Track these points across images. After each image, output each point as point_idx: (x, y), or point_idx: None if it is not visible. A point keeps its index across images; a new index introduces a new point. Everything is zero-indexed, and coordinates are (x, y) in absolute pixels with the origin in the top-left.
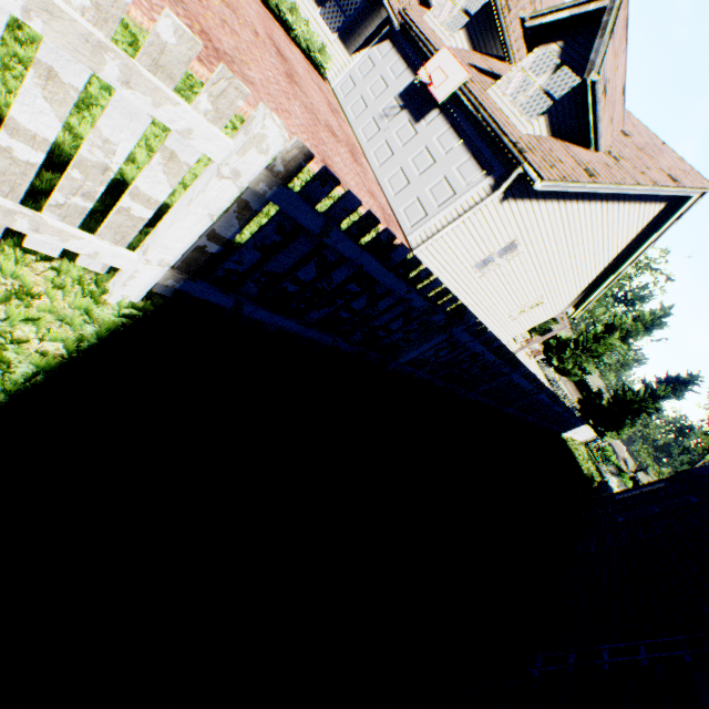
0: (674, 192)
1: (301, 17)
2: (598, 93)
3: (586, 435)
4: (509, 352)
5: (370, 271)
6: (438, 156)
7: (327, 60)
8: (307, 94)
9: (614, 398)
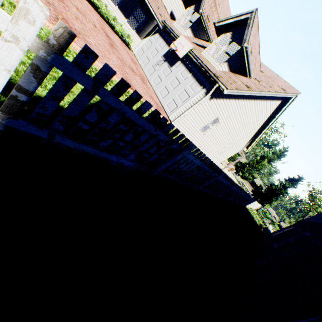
0: (284, 95)
1: (118, 23)
2: (248, 52)
3: (256, 206)
4: (215, 165)
5: (130, 117)
6: (181, 81)
7: (131, 41)
8: (120, 53)
9: (267, 188)
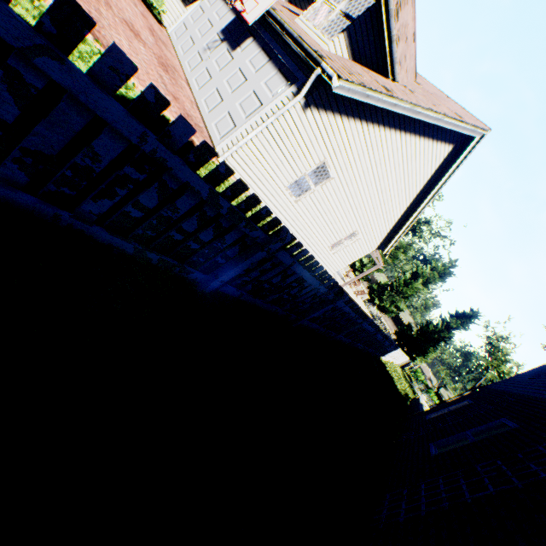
0: (460, 128)
1: None
2: (391, 3)
3: (401, 359)
4: (240, 184)
5: None
6: (249, 75)
7: (160, 2)
8: None
9: (421, 329)
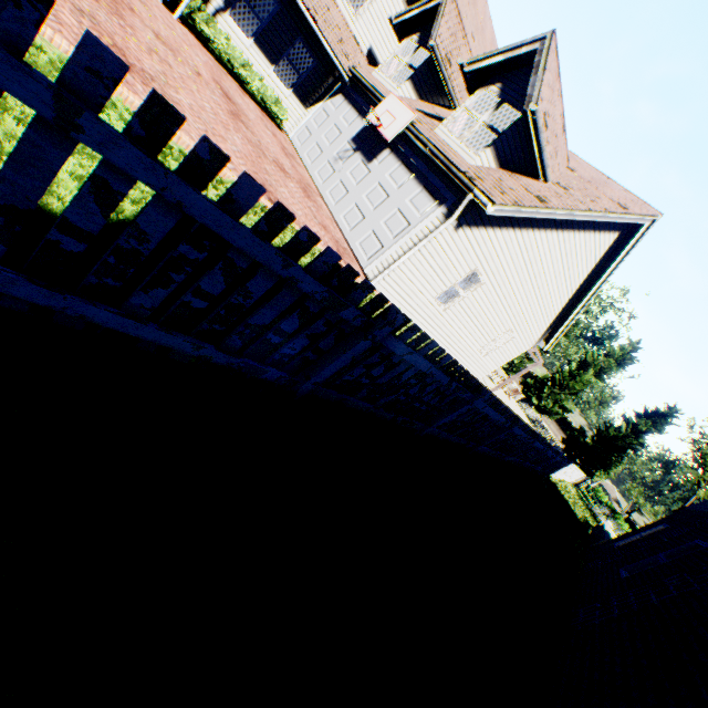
0: (625, 219)
1: (256, 73)
2: (539, 123)
3: (575, 476)
4: (465, 372)
5: (202, 219)
6: (391, 191)
7: (283, 112)
8: (255, 133)
9: (597, 435)
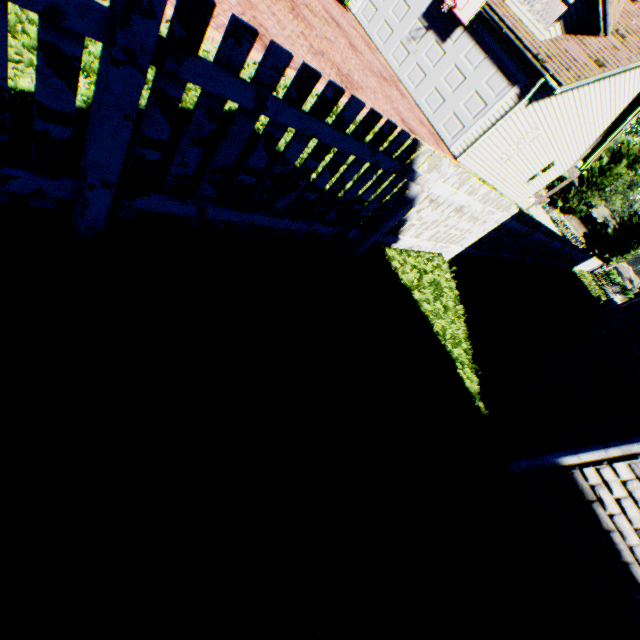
0: None
1: None
2: None
3: (592, 265)
4: (553, 233)
5: (514, 227)
6: (467, 73)
7: None
8: (360, 52)
9: (619, 226)
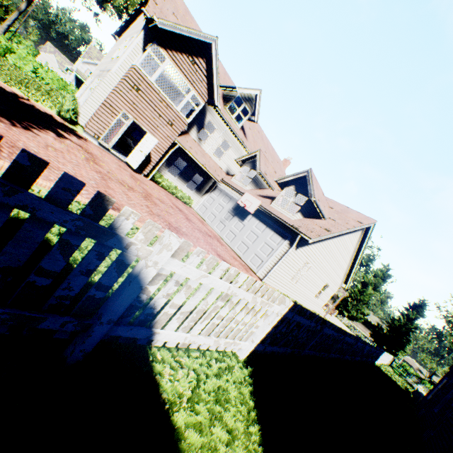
0: (363, 226)
1: (179, 188)
2: (317, 203)
3: (387, 358)
4: (341, 329)
5: (301, 321)
6: (258, 234)
7: (192, 201)
8: (194, 222)
9: (389, 327)
